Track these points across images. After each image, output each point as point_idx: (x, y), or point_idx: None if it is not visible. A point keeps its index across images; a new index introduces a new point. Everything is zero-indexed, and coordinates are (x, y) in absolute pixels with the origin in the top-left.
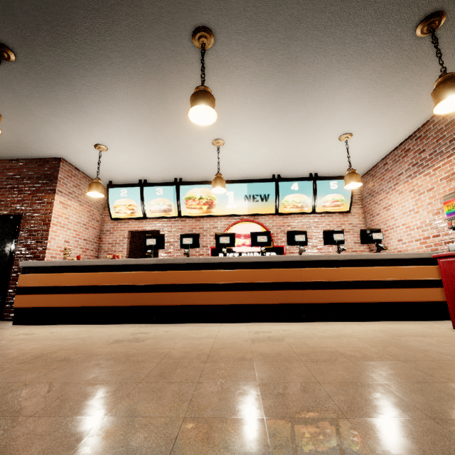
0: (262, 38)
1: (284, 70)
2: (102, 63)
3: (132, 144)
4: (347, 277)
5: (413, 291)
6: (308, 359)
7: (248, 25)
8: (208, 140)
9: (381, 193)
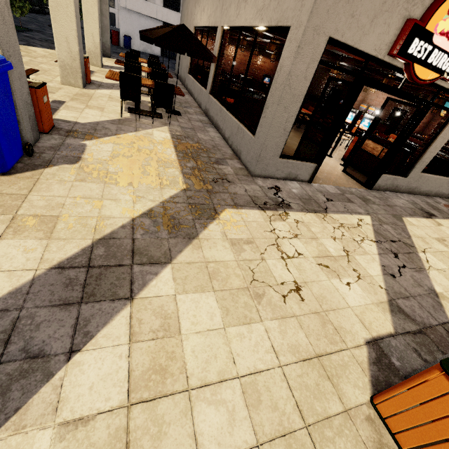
0: None
1: None
2: None
3: None
4: None
5: None
6: None
7: None
8: None
9: None
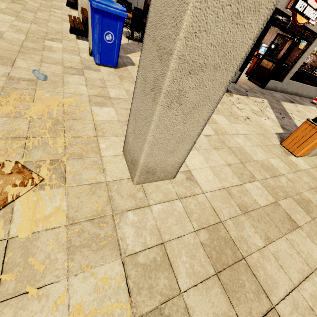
0: None
1: None
2: None
3: None
4: None
5: None
6: None
7: None
8: None
9: None
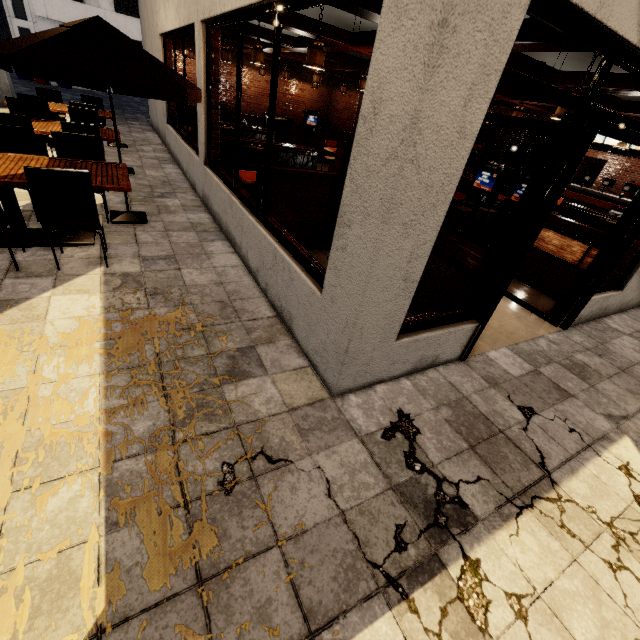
0: None
1: None
2: None
3: None
4: None
5: None
6: None
7: None
8: None
9: None
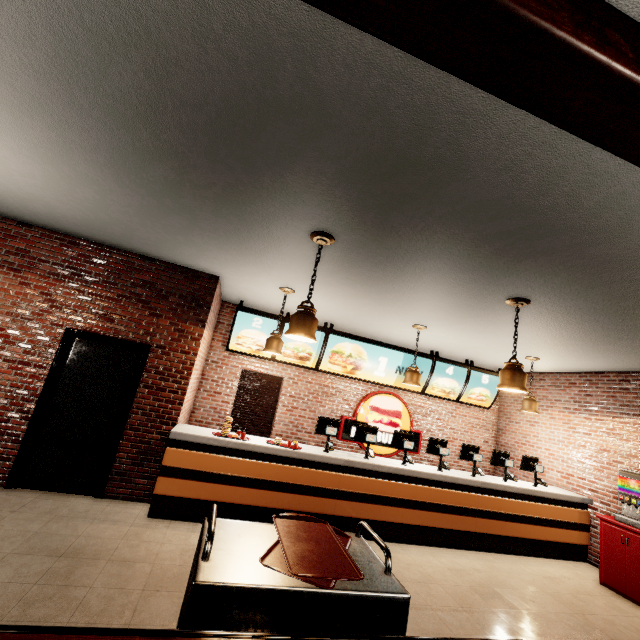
0: (560, 316)
1: (547, 328)
2: (406, 274)
3: (328, 299)
4: (514, 510)
5: (560, 531)
6: (556, 634)
7: (560, 310)
8: (412, 322)
9: None
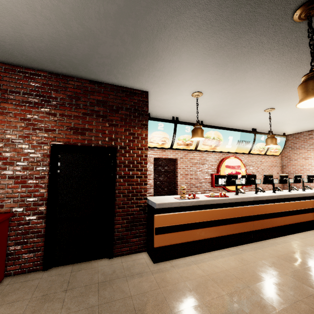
0: None
1: None
2: None
3: (222, 98)
4: None
5: None
6: None
7: None
8: (267, 107)
9: (302, 149)
